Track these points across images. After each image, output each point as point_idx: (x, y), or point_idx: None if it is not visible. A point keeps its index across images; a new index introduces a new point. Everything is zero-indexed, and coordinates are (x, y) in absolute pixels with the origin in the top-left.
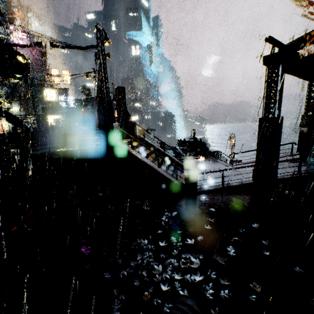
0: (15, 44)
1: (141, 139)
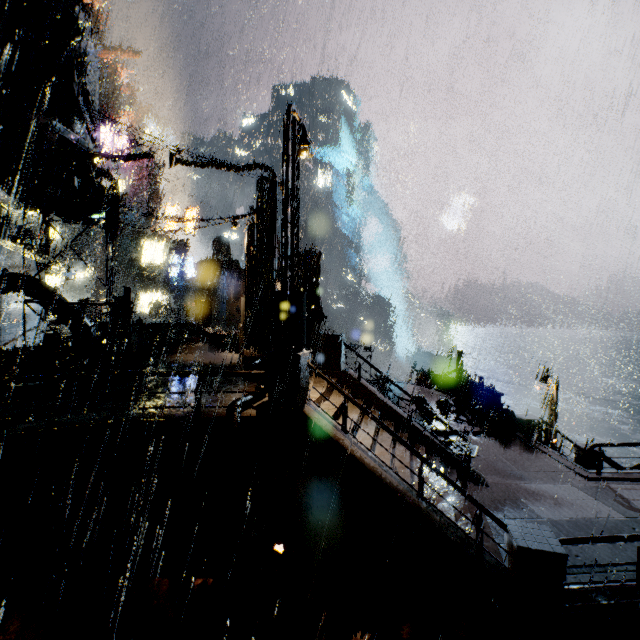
0: (100, 154)
1: (351, 380)
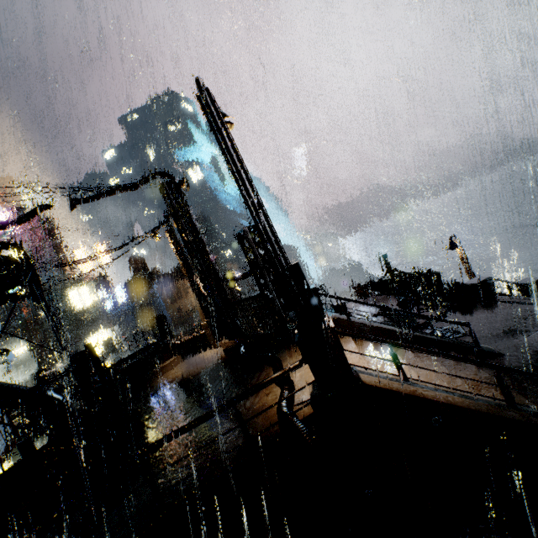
0: None
1: (343, 323)
